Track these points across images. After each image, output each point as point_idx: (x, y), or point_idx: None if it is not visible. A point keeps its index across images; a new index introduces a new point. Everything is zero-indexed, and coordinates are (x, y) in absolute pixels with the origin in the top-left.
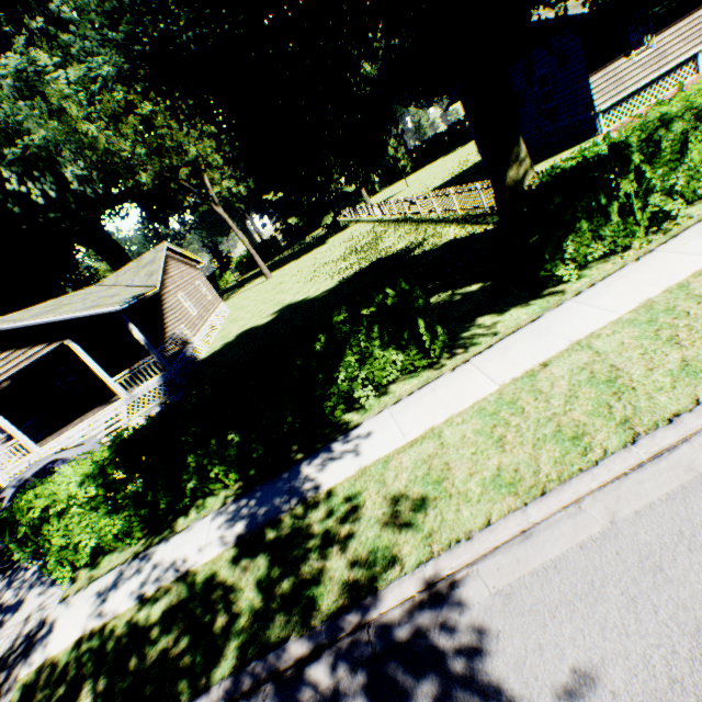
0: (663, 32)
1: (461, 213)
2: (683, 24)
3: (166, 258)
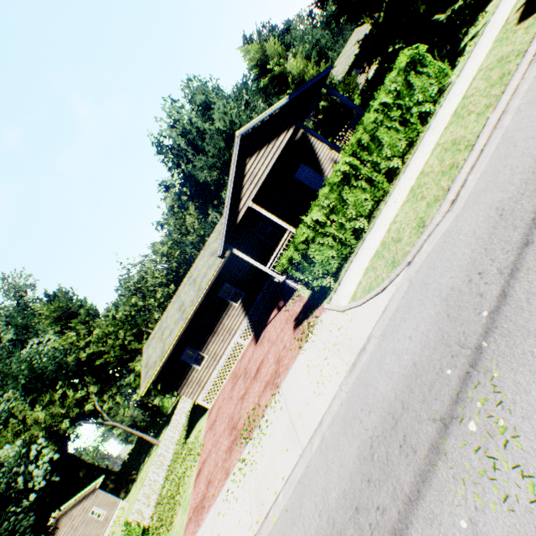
0: (206, 347)
1: (164, 481)
2: (216, 336)
3: (56, 523)
